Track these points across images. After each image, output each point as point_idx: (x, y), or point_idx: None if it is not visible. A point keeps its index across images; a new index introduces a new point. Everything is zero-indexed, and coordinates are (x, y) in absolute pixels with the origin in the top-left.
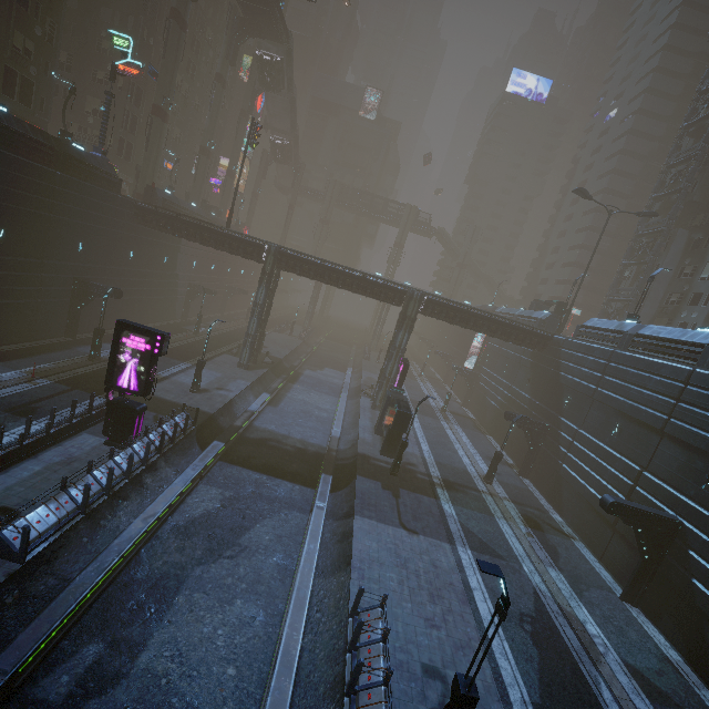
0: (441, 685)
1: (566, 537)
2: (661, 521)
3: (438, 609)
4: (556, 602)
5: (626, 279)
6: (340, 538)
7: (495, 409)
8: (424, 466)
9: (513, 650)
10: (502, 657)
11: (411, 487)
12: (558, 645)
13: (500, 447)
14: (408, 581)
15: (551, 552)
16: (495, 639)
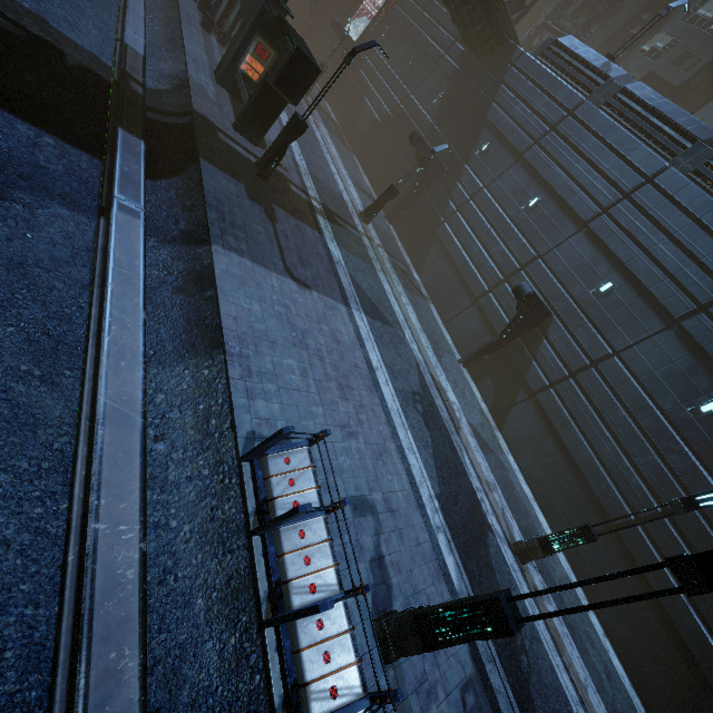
0: (372, 519)
1: (424, 299)
2: (543, 313)
3: (351, 408)
4: (430, 372)
5: (573, 4)
6: (183, 285)
7: (374, 120)
8: (299, 176)
9: (415, 440)
10: (410, 452)
11: (289, 207)
12: (439, 421)
13: (365, 174)
14: (312, 369)
15: (419, 316)
16: (402, 432)
